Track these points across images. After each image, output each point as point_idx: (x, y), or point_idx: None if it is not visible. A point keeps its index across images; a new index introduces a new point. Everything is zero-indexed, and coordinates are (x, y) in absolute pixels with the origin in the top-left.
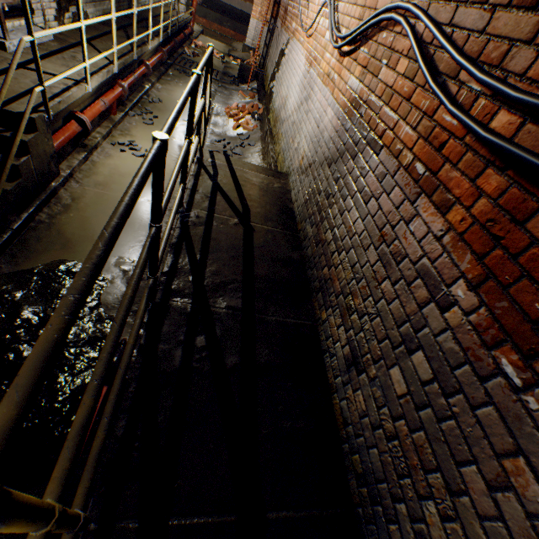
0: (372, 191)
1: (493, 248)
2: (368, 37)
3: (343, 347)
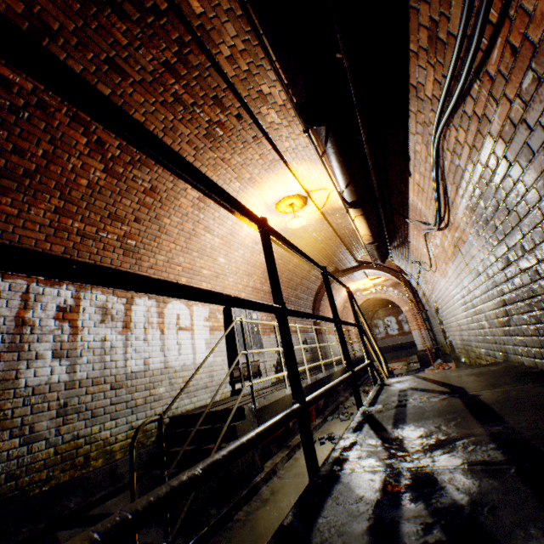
0: (539, 171)
1: None
2: (443, 185)
3: None
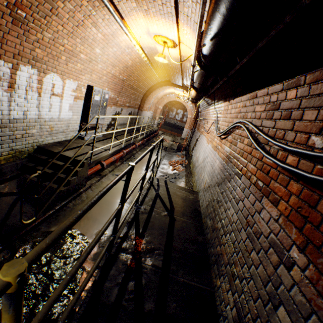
0: (239, 197)
1: (304, 223)
2: (231, 132)
3: (231, 309)
